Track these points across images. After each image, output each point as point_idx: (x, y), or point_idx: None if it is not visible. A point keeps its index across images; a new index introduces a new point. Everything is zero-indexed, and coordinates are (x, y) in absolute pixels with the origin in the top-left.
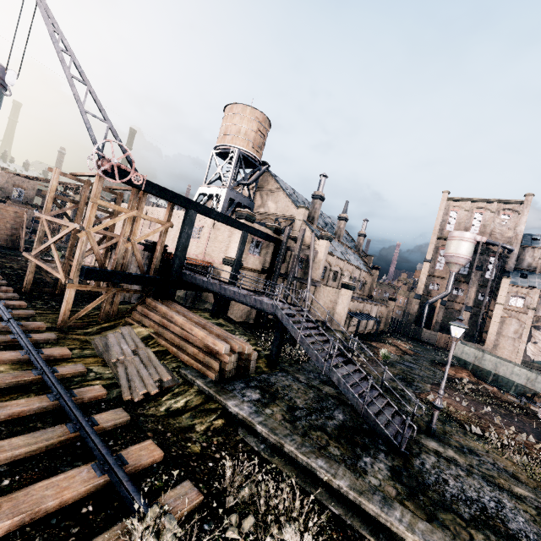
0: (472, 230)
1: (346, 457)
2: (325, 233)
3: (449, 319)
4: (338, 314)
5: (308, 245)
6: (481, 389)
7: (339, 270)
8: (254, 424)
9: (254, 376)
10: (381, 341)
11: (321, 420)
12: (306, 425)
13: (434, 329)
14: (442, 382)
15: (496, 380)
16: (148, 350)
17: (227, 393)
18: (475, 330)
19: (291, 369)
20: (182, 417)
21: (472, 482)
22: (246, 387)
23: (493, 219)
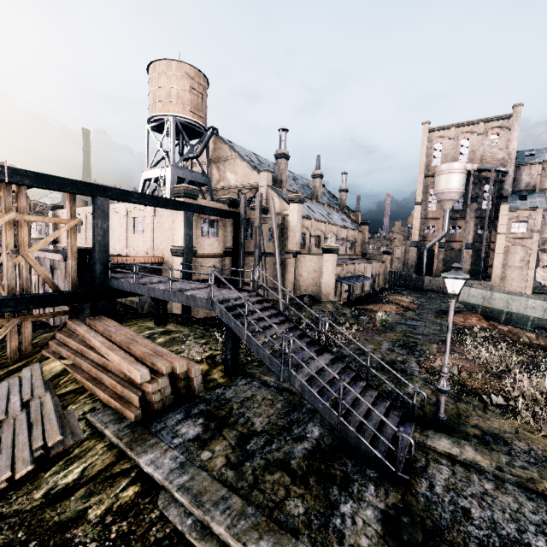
0: (461, 159)
1: (312, 515)
2: (294, 195)
3: (450, 261)
4: (325, 283)
5: (279, 213)
6: (495, 335)
7: (321, 234)
8: (171, 492)
9: (204, 395)
10: (380, 301)
11: (285, 447)
12: (259, 465)
13: (436, 274)
14: (444, 357)
15: (510, 318)
16: (45, 397)
17: (146, 441)
18: (479, 266)
19: (258, 371)
20: (69, 499)
21: (505, 500)
22: (184, 419)
23: (481, 142)
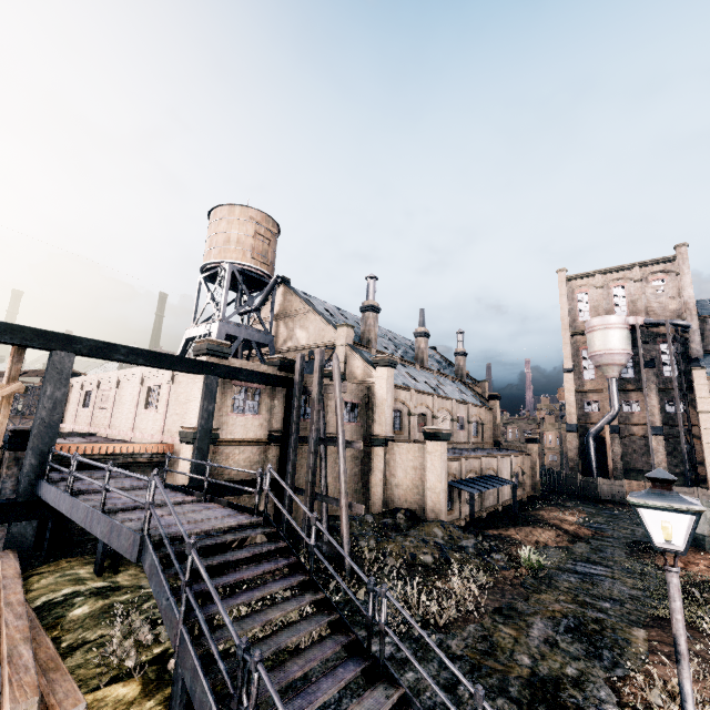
0: (618, 312)
1: None
2: (382, 356)
3: (633, 454)
4: (431, 489)
5: (362, 381)
6: None
7: (427, 412)
8: None
9: None
10: (528, 520)
11: None
12: None
13: (614, 475)
14: None
15: None
16: None
17: None
18: (682, 463)
19: None
20: None
21: None
22: None
23: (641, 290)
